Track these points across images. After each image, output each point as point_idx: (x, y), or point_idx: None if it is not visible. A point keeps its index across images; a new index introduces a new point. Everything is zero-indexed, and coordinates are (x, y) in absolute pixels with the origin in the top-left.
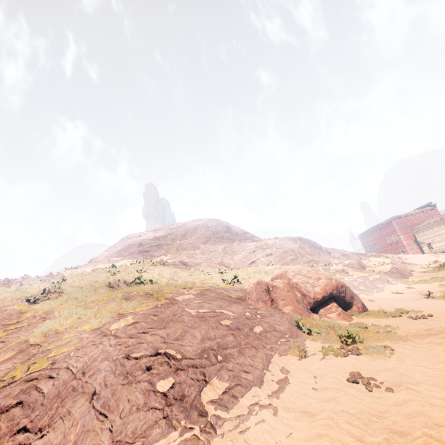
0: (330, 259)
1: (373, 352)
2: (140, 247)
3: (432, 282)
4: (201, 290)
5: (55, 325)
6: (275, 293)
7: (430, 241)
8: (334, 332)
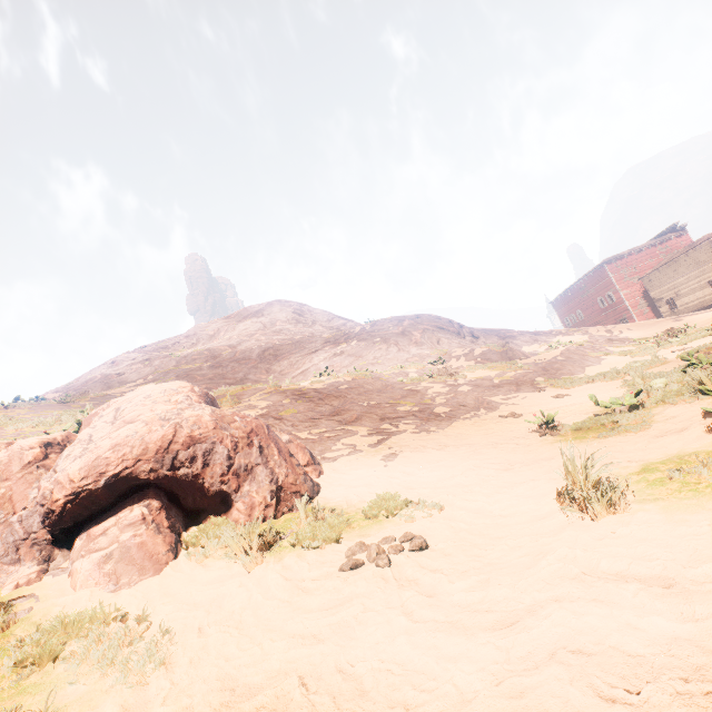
0: (454, 348)
1: None
2: (112, 368)
3: (618, 376)
4: None
5: None
6: None
7: (673, 295)
8: None
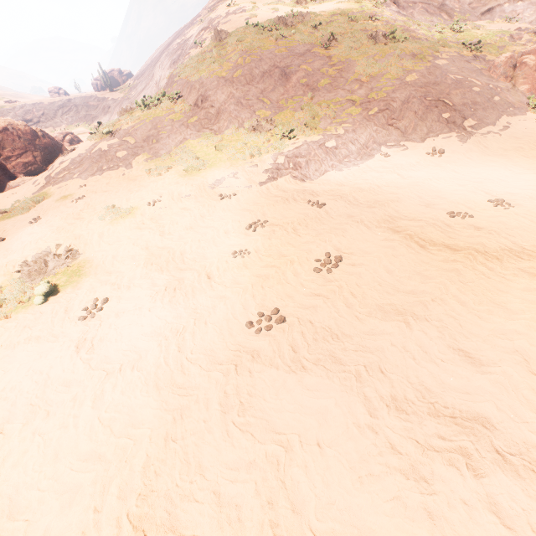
0: None
1: None
2: None
3: None
4: (451, 57)
5: (367, 72)
6: (521, 70)
7: None
8: None
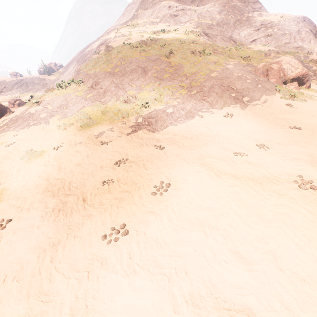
0: (316, 47)
1: (298, 101)
2: (170, 11)
3: None
4: (235, 64)
5: (190, 71)
6: (271, 72)
7: None
8: (288, 93)
